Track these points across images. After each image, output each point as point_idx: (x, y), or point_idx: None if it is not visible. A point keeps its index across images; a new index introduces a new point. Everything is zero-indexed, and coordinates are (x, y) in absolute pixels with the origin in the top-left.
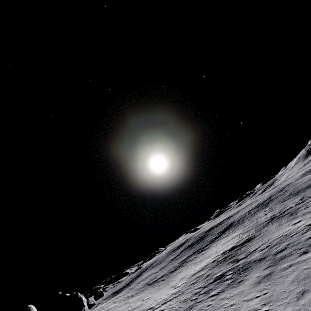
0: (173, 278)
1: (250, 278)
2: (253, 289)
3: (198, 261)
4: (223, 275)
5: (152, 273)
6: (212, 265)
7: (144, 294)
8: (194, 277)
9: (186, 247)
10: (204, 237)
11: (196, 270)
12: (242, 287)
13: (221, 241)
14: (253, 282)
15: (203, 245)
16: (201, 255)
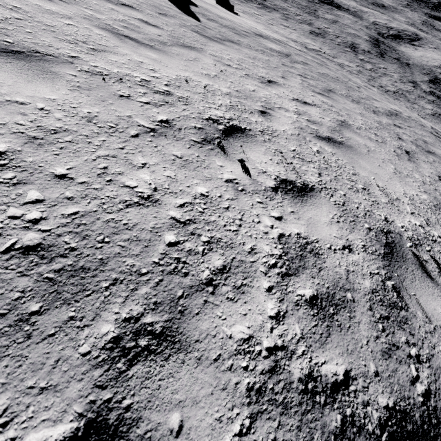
0: None
1: (275, 15)
2: (281, 20)
3: None
4: None
5: None
6: None
7: None
8: None
9: None
10: None
11: None
12: (273, 15)
13: None
14: (279, 17)
15: None
16: None
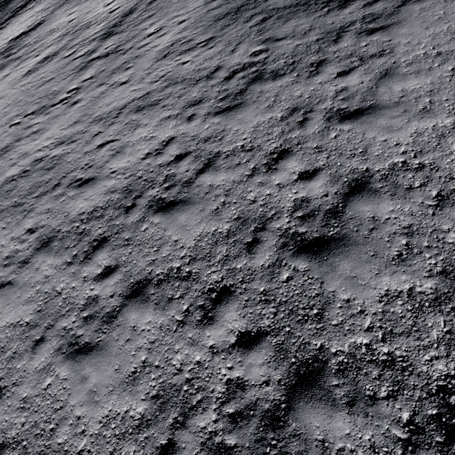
0: None
1: None
2: None
3: None
4: None
5: None
6: None
7: None
8: None
9: None
10: (10, 0)
11: None
12: None
13: (23, 17)
14: None
15: (4, 18)
16: None
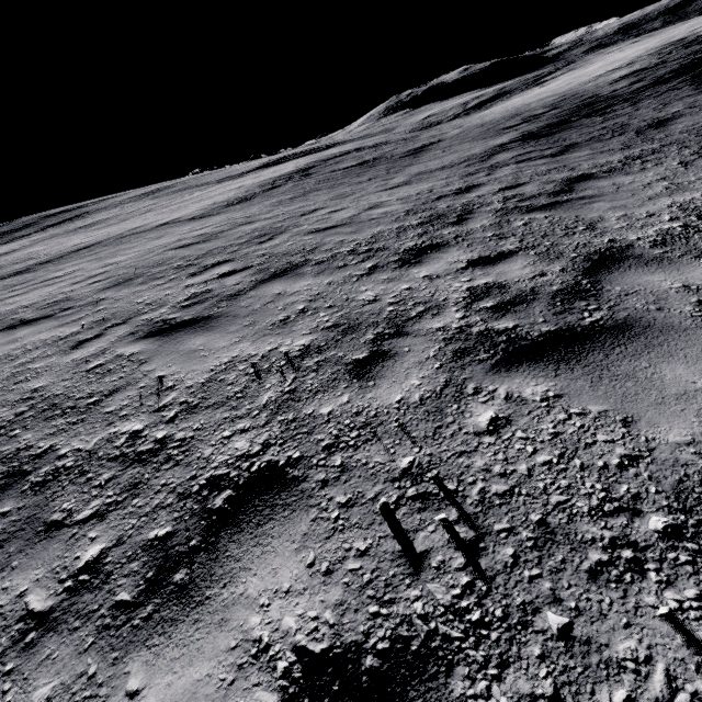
0: None
1: None
2: None
3: None
4: None
5: None
6: None
7: None
8: None
9: None
10: (23, 229)
11: None
12: None
13: (10, 245)
14: None
15: None
16: None
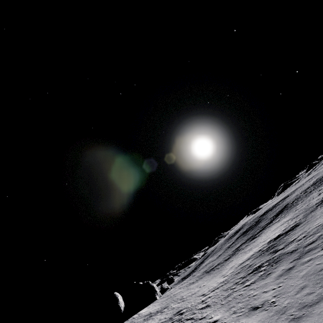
0: (225, 267)
1: (277, 271)
2: (274, 282)
3: (248, 249)
4: (260, 267)
5: (211, 261)
6: (256, 254)
7: (201, 281)
8: (240, 266)
9: (241, 233)
10: (258, 223)
11: (243, 259)
12: (268, 279)
13: (272, 227)
14: (277, 275)
15: (256, 231)
16: (252, 244)
